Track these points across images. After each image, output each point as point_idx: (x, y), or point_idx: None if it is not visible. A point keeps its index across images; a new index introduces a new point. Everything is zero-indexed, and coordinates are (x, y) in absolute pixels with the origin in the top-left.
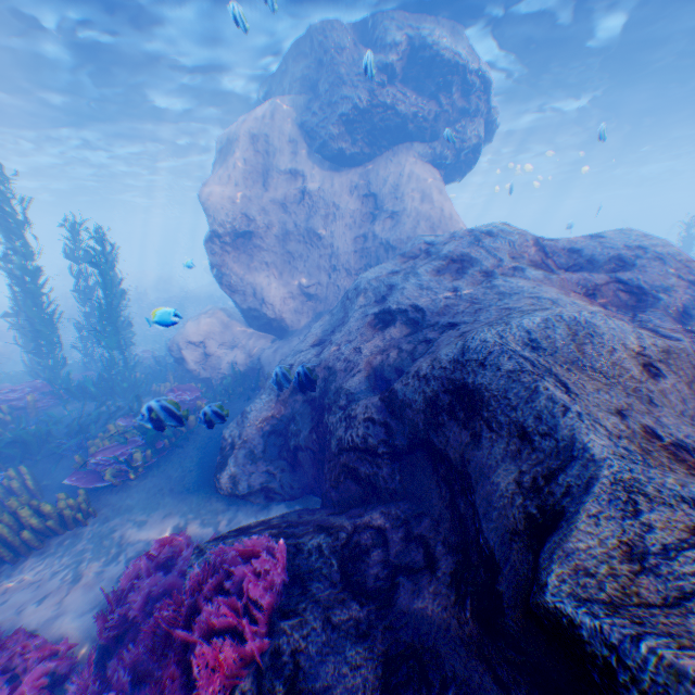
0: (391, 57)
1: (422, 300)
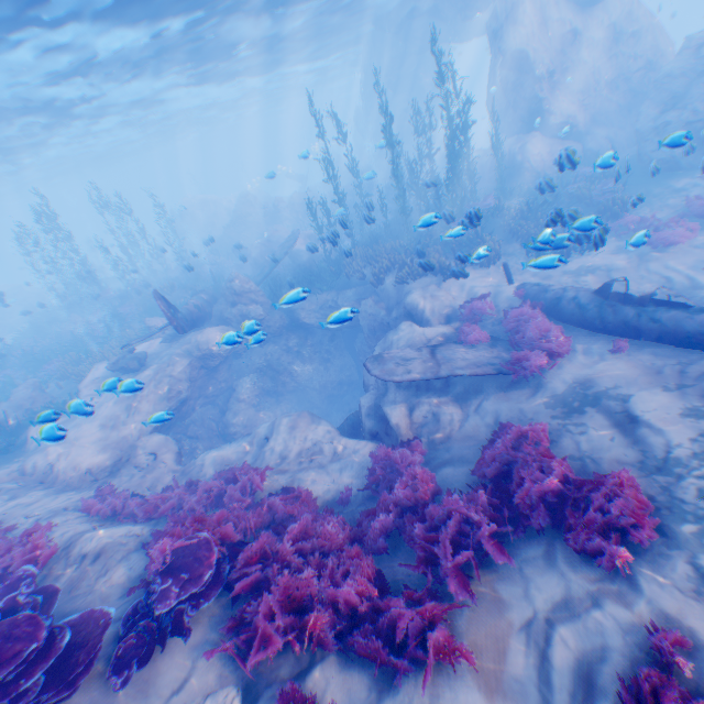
0: None
1: None
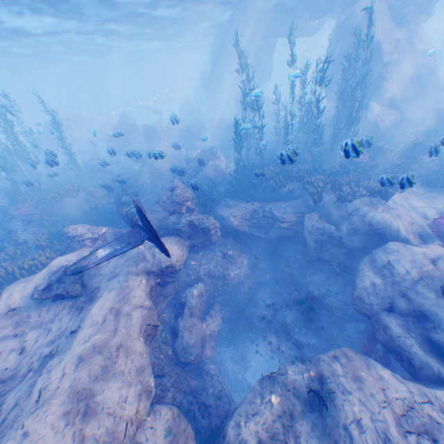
0: None
1: None
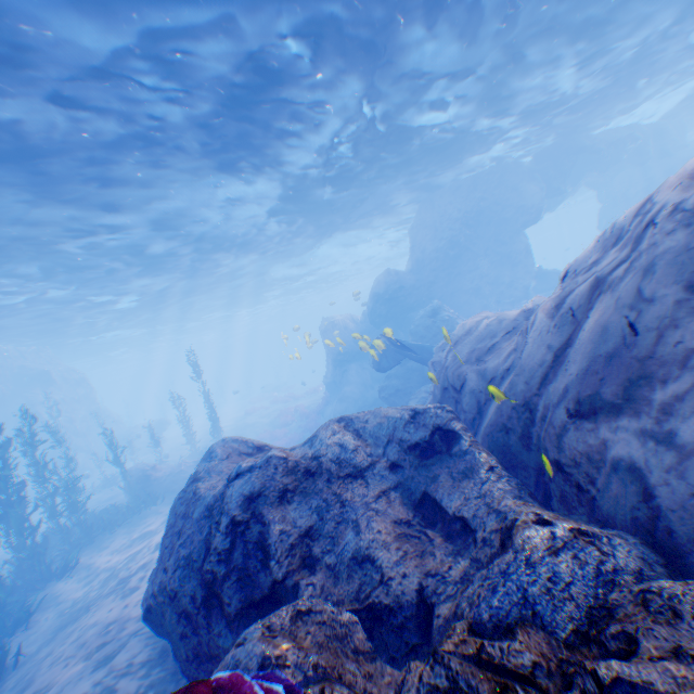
0: None
1: None
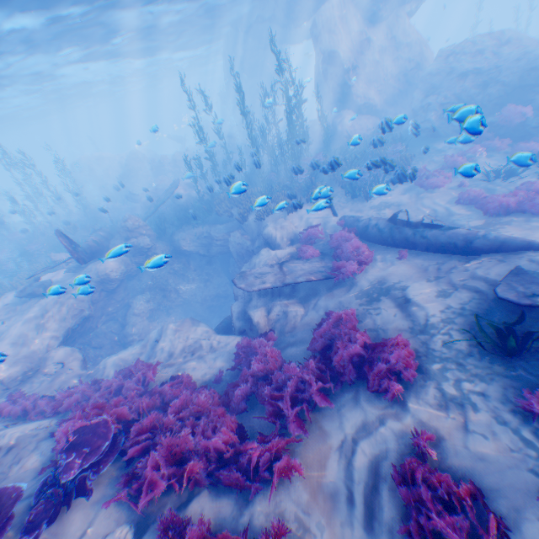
0: None
1: (475, 66)
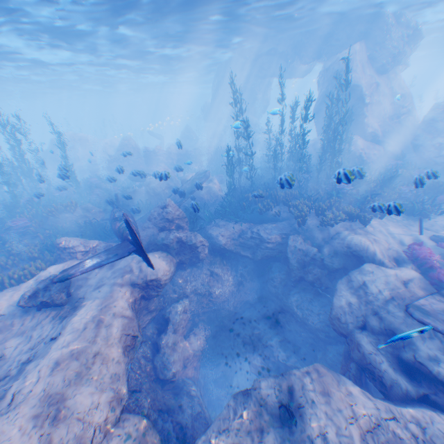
0: (410, 33)
1: None
